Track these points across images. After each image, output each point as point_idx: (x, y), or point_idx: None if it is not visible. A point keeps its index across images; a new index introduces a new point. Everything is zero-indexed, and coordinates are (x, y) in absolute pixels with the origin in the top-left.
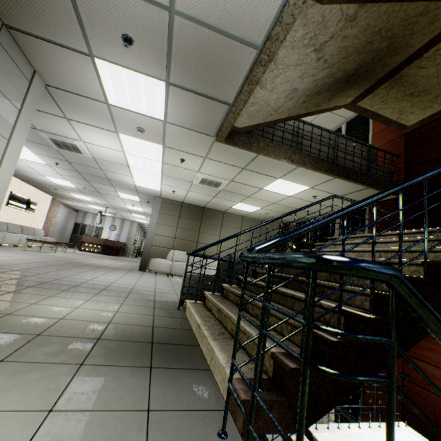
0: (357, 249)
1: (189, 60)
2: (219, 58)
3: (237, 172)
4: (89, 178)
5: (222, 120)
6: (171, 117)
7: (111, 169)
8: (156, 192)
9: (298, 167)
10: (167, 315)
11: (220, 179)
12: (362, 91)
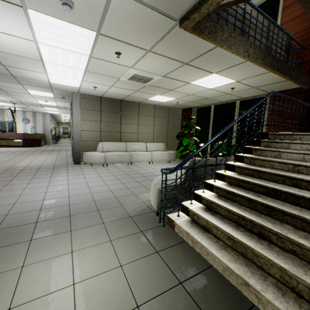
0: None
1: None
2: None
3: (175, 67)
4: None
5: None
6: None
7: (17, 65)
8: (74, 89)
9: (244, 61)
10: (166, 245)
11: (153, 75)
12: None
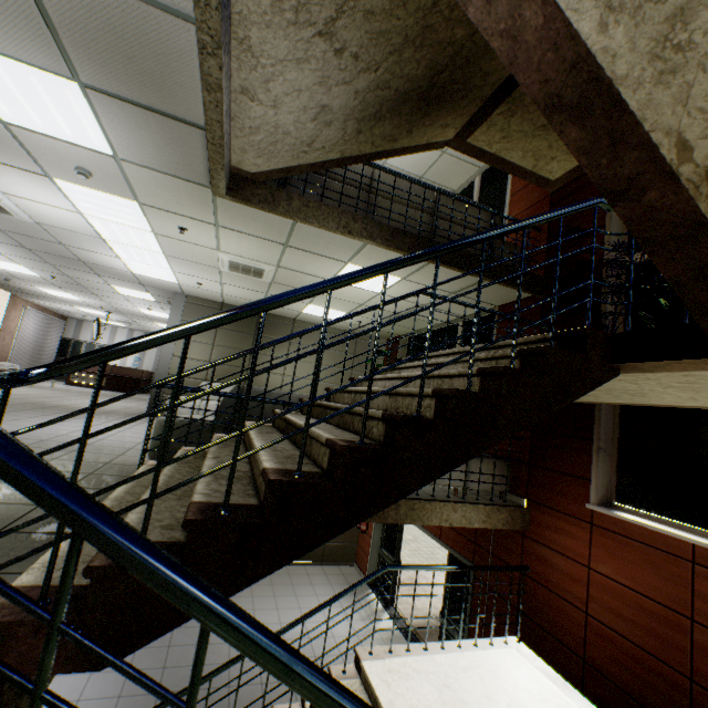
0: (403, 374)
1: (92, 40)
2: (140, 38)
3: (279, 251)
4: (51, 260)
5: (207, 157)
6: (122, 150)
7: (79, 245)
8: (173, 286)
9: (367, 243)
10: (97, 487)
11: (258, 263)
12: (466, 118)
